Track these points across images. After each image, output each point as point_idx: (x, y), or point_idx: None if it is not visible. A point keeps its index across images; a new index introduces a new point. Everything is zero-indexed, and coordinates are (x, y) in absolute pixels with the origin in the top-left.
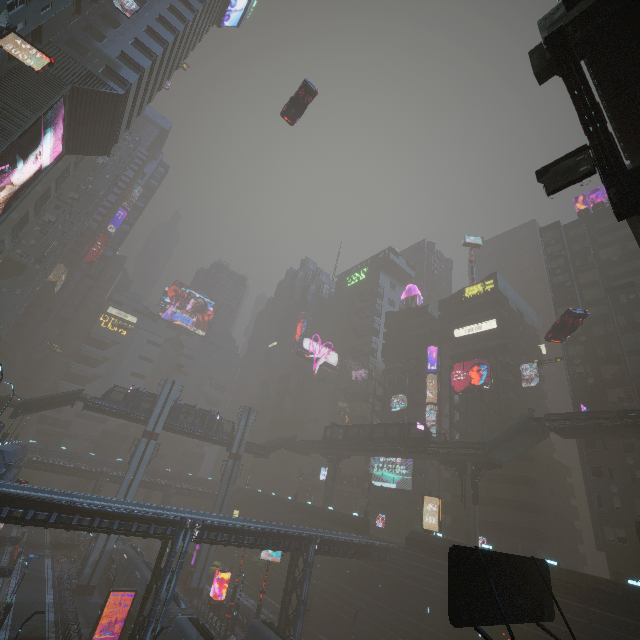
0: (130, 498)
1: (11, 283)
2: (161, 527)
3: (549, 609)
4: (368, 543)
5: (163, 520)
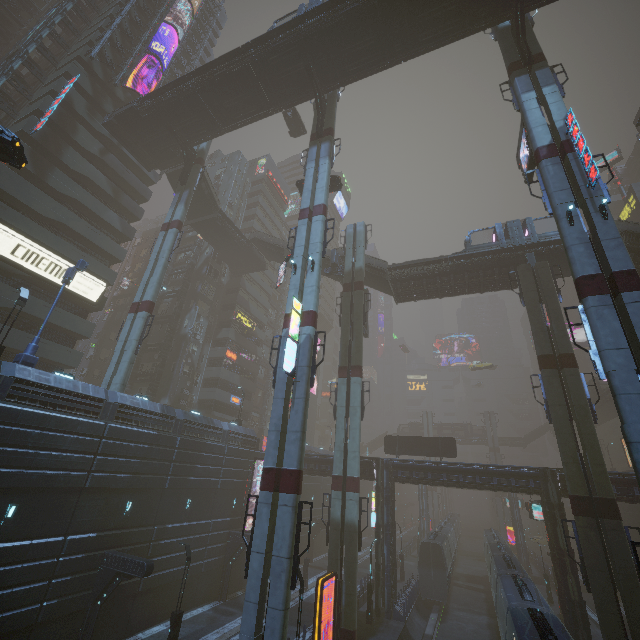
0: None
1: None
2: None
3: (452, 454)
4: None
5: None
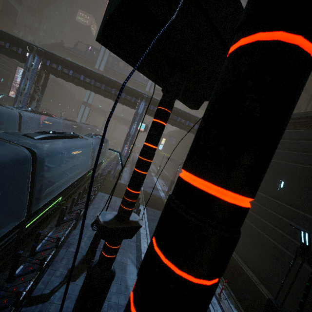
0: (90, 102)
1: (53, 8)
2: (15, 47)
3: None
4: (200, 120)
5: (14, 41)
